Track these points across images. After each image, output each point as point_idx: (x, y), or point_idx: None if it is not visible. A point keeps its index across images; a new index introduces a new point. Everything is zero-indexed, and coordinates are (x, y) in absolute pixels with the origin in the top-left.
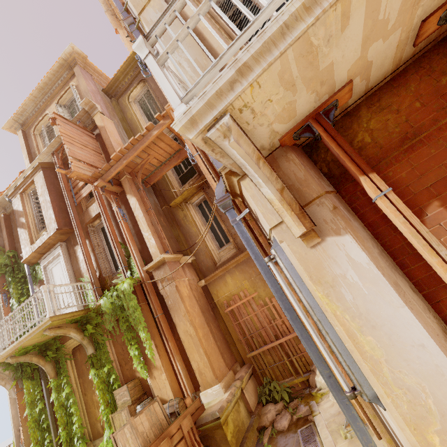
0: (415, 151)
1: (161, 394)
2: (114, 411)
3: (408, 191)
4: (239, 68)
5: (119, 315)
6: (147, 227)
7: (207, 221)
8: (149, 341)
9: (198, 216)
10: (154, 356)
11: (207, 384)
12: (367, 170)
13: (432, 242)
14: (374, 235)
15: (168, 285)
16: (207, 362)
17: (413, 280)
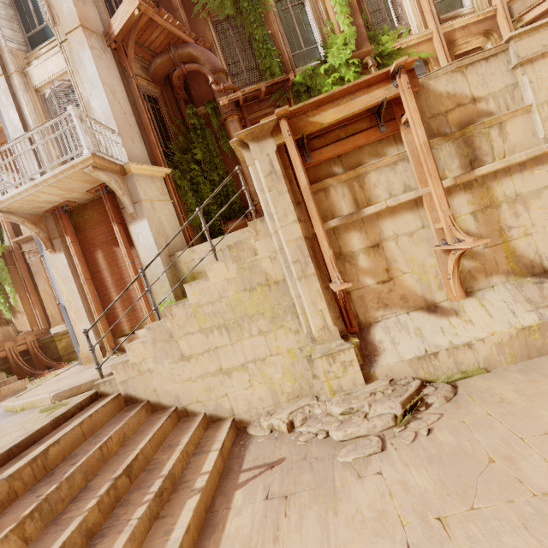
0: (99, 229)
1: (22, 328)
2: None
3: (95, 242)
4: (1, 201)
5: None
6: None
7: None
8: (13, 293)
9: None
10: (18, 304)
11: (56, 324)
12: (67, 234)
13: (77, 261)
14: (83, 254)
15: (34, 256)
16: (58, 310)
17: (90, 272)
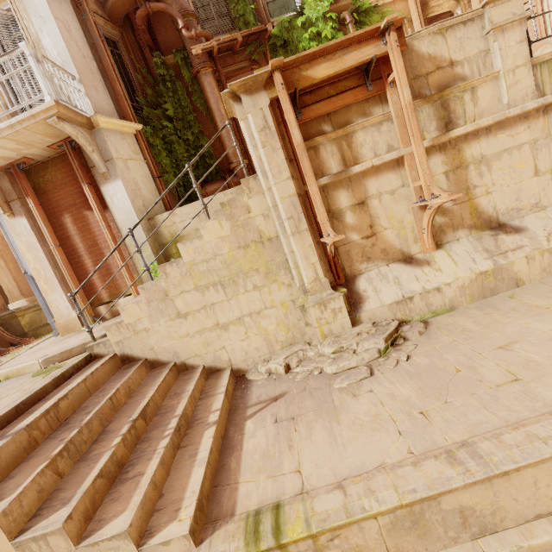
0: (65, 190)
1: None
2: None
3: (61, 205)
4: None
5: None
6: None
7: None
8: None
9: None
10: None
11: (15, 299)
12: (28, 195)
13: (43, 225)
14: (48, 219)
15: None
16: (15, 285)
17: (58, 238)
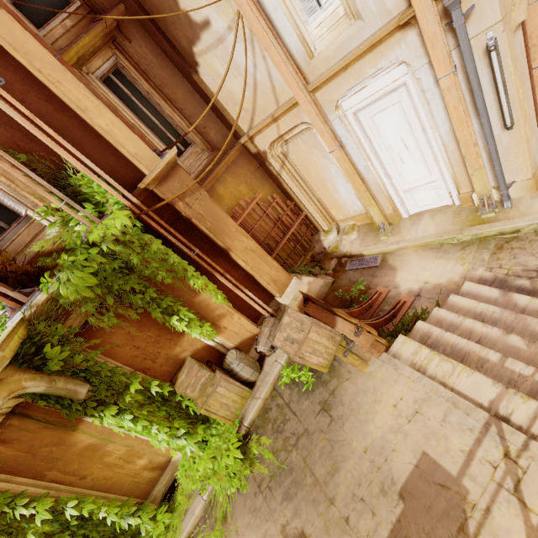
0: None
1: (241, 337)
2: (184, 416)
3: None
4: None
5: (127, 285)
6: (92, 98)
7: (136, 113)
8: (210, 285)
9: (118, 101)
10: (213, 306)
11: (284, 287)
12: None
13: None
14: None
15: (197, 199)
16: (277, 266)
17: None
